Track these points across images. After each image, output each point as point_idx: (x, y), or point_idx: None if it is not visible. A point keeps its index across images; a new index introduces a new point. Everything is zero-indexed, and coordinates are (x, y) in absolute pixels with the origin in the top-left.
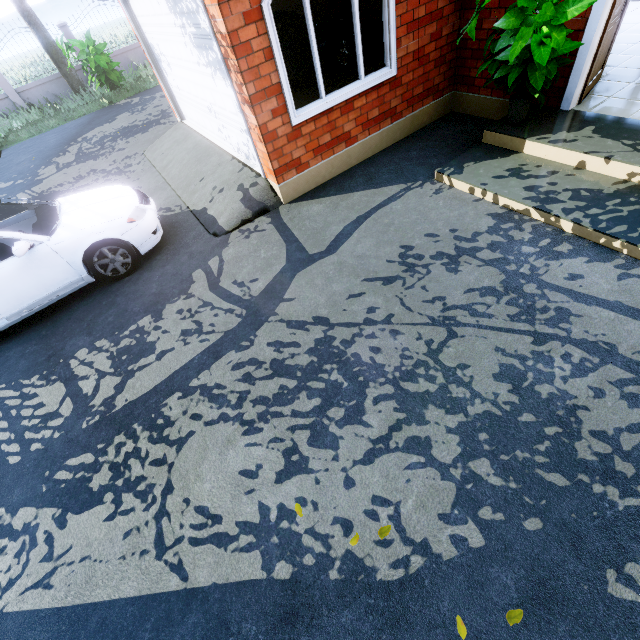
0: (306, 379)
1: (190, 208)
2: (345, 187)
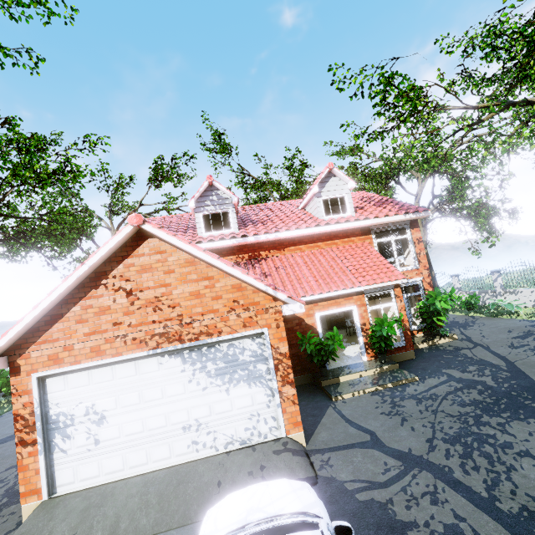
0: (472, 447)
1: None
2: (312, 423)
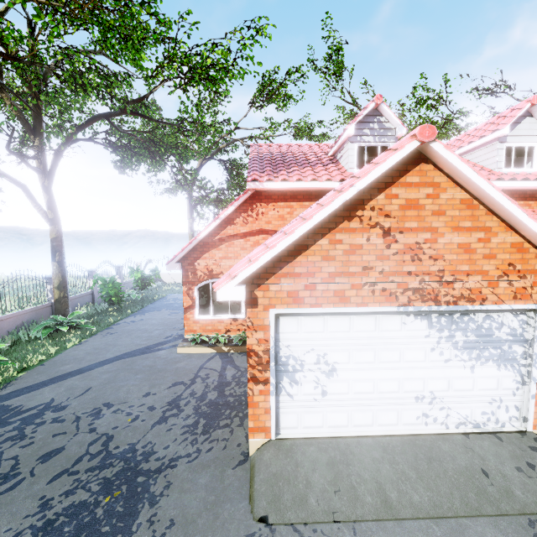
0: None
1: None
2: None
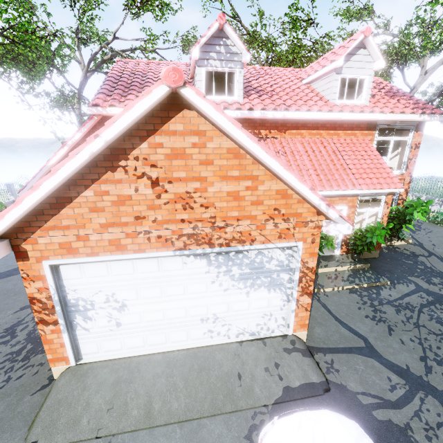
0: None
1: (269, 403)
2: None
